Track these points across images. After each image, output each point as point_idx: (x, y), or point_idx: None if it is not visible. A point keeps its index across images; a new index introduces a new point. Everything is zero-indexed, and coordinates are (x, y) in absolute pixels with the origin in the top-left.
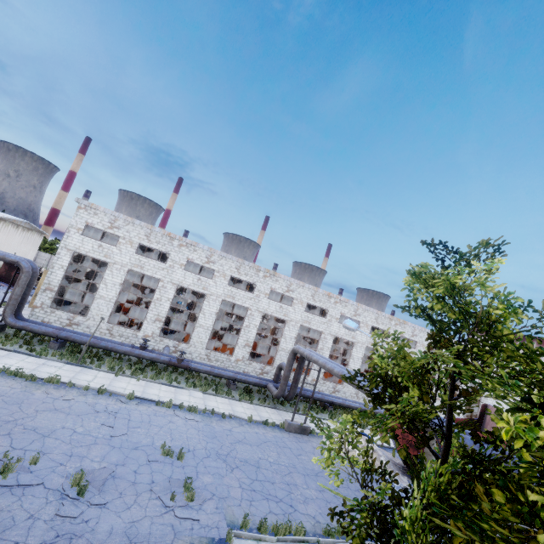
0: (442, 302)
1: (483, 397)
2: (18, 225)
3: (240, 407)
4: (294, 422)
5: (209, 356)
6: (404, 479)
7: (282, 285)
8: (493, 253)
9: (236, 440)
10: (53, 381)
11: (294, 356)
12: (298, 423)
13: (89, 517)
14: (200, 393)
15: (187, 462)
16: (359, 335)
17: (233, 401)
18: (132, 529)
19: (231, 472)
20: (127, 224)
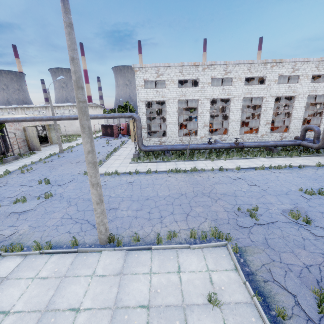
0: None
1: None
2: (92, 107)
3: (297, 160)
4: None
5: (242, 138)
6: None
7: (288, 68)
8: None
9: None
10: (194, 170)
11: None
12: None
13: None
14: (264, 159)
15: None
16: None
17: (287, 158)
18: None
19: None
20: (166, 70)
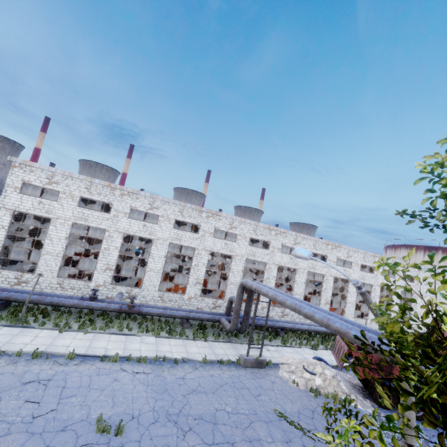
0: None
1: (412, 304)
2: None
3: (195, 347)
4: (249, 356)
5: (162, 297)
6: (367, 404)
7: (225, 223)
8: None
9: (190, 390)
10: None
11: (243, 290)
12: (254, 357)
13: None
14: (152, 338)
15: (128, 437)
16: (300, 262)
17: (187, 341)
18: None
19: (183, 438)
20: (65, 179)
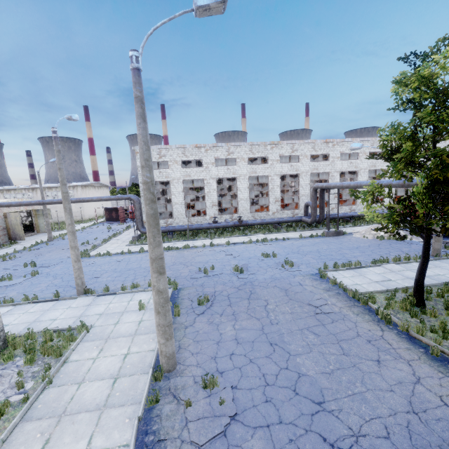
0: (419, 91)
1: None
2: (94, 186)
3: (290, 234)
4: (330, 230)
5: (254, 217)
6: (420, 238)
7: (287, 149)
8: (448, 44)
9: (299, 246)
10: (187, 247)
11: (315, 192)
12: (333, 230)
13: (252, 277)
14: (262, 235)
15: (279, 257)
16: (360, 164)
17: (284, 233)
18: (273, 277)
19: (305, 256)
20: (168, 151)
